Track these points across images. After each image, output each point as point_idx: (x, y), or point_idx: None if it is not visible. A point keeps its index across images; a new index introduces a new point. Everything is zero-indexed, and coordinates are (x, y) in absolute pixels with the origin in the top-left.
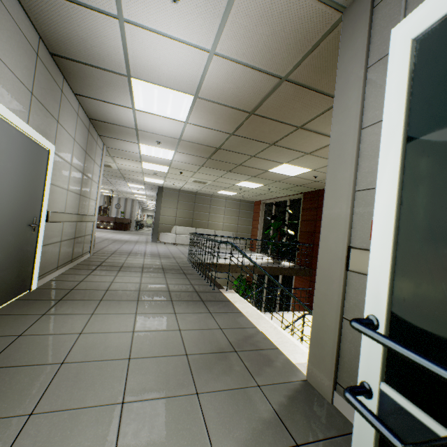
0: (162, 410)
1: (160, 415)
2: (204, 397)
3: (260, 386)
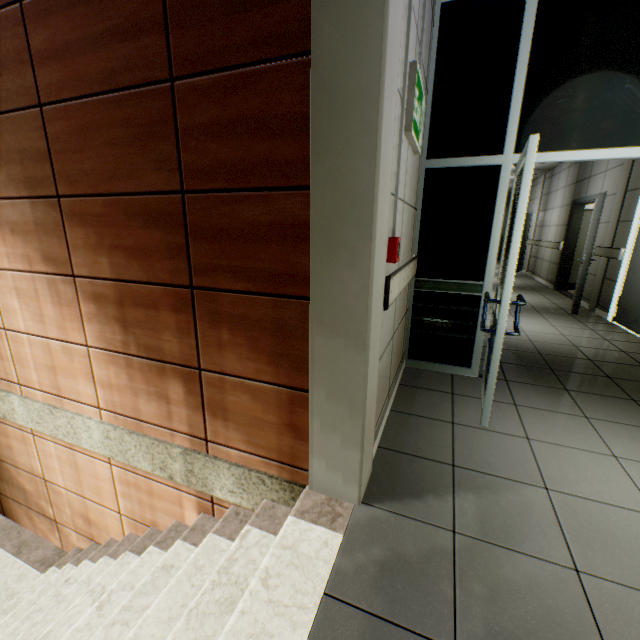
0: (638, 569)
1: (638, 563)
2: (562, 557)
3: (452, 529)
